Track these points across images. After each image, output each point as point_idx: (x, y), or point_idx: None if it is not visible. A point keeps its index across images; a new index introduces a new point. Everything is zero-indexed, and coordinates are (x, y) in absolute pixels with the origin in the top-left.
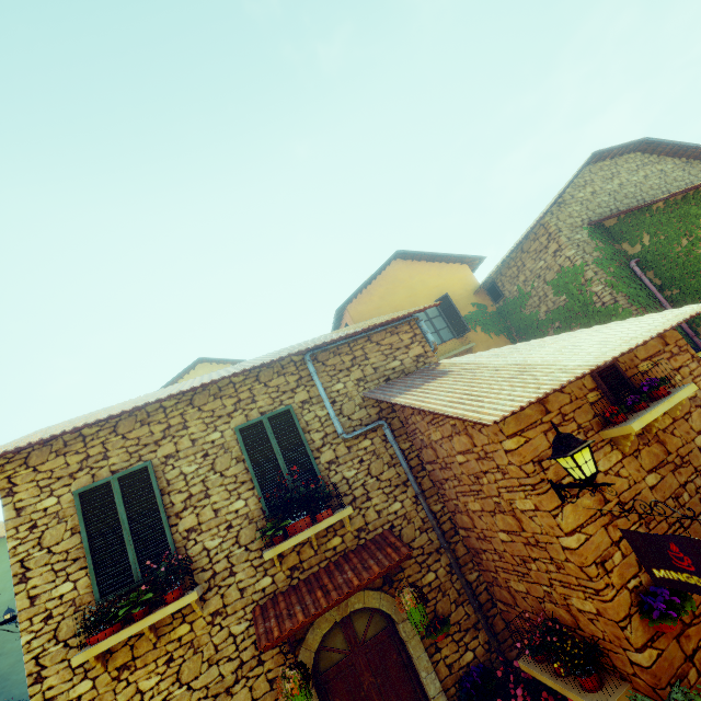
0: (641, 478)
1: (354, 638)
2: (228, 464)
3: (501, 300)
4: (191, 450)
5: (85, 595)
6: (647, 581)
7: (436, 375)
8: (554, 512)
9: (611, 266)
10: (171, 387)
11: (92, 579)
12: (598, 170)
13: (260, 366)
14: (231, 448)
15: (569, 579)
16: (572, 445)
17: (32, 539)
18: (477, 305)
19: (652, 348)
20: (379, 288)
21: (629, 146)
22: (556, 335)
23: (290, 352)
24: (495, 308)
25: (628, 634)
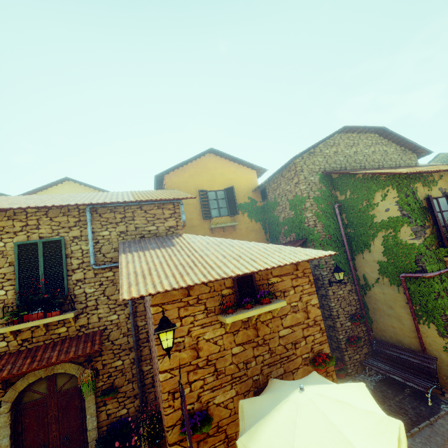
0: (230, 347)
1: (53, 387)
2: (2, 265)
3: (265, 200)
4: None
5: None
6: (198, 407)
7: (164, 245)
8: (159, 357)
9: (323, 204)
10: (0, 198)
11: None
12: (346, 138)
13: (43, 207)
14: (8, 255)
15: (160, 394)
16: (163, 327)
17: None
18: (251, 198)
19: (285, 270)
20: (191, 169)
21: (371, 128)
22: (248, 242)
23: (77, 202)
24: (262, 204)
25: (168, 435)
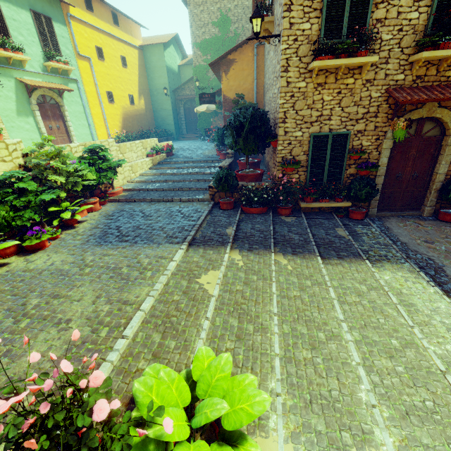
0: None
1: (420, 131)
2: None
3: None
4: None
5: (314, 36)
6: None
7: None
8: None
9: None
10: None
11: (322, 26)
12: None
13: None
14: None
15: None
16: None
17: None
18: None
19: None
20: None
21: None
22: None
23: None
24: None
25: None
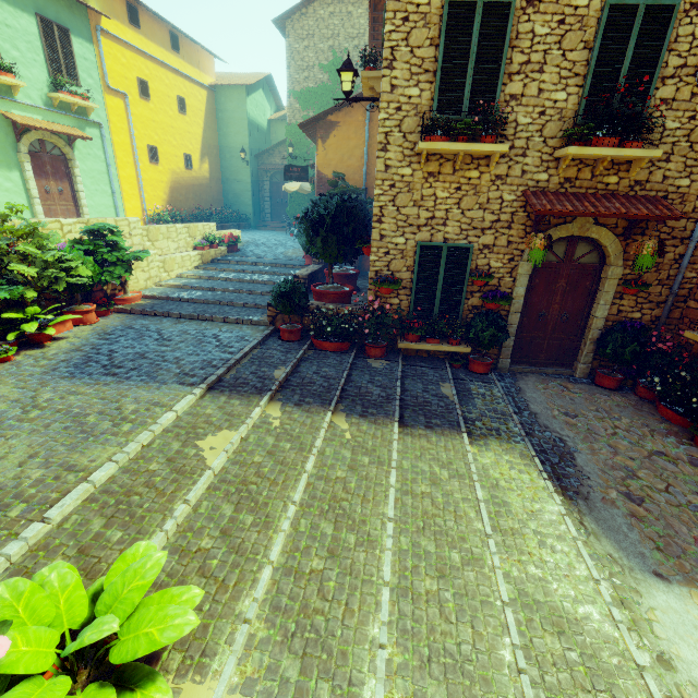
0: None
1: (571, 255)
2: (574, 46)
3: None
4: (551, 7)
5: (425, 106)
6: None
7: None
8: None
9: None
10: None
11: (435, 95)
12: None
13: None
14: (587, 27)
15: None
16: None
17: (402, 31)
18: None
19: None
20: None
21: None
22: None
23: None
24: None
25: None
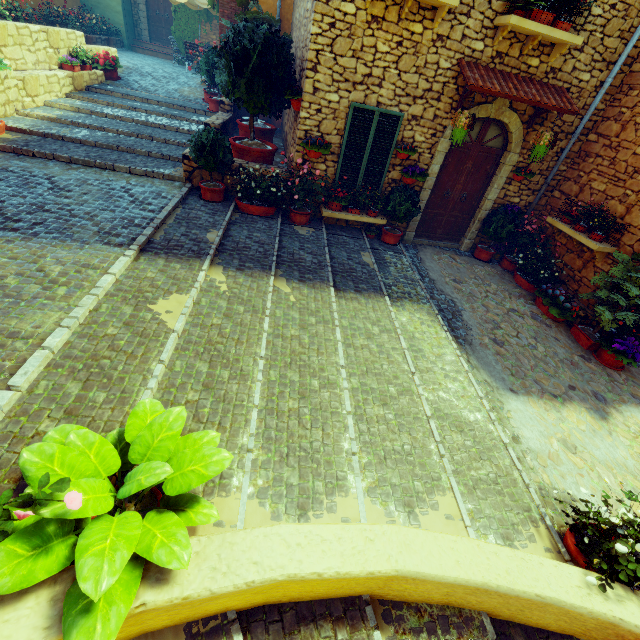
0: None
1: (482, 138)
2: None
3: None
4: None
5: None
6: None
7: None
8: None
9: None
10: None
11: None
12: None
13: None
14: None
15: None
16: None
17: None
18: None
19: None
20: None
21: None
22: None
23: None
24: None
25: None
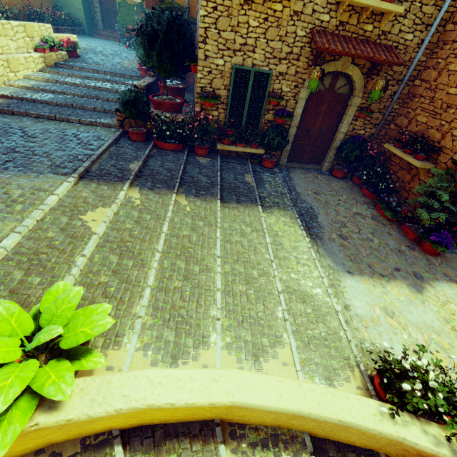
0: None
1: (333, 86)
2: None
3: None
4: None
5: None
6: None
7: None
8: None
9: None
10: None
11: None
12: None
13: None
14: None
15: None
16: None
17: None
18: None
19: None
20: None
21: None
22: None
23: None
24: None
25: None
